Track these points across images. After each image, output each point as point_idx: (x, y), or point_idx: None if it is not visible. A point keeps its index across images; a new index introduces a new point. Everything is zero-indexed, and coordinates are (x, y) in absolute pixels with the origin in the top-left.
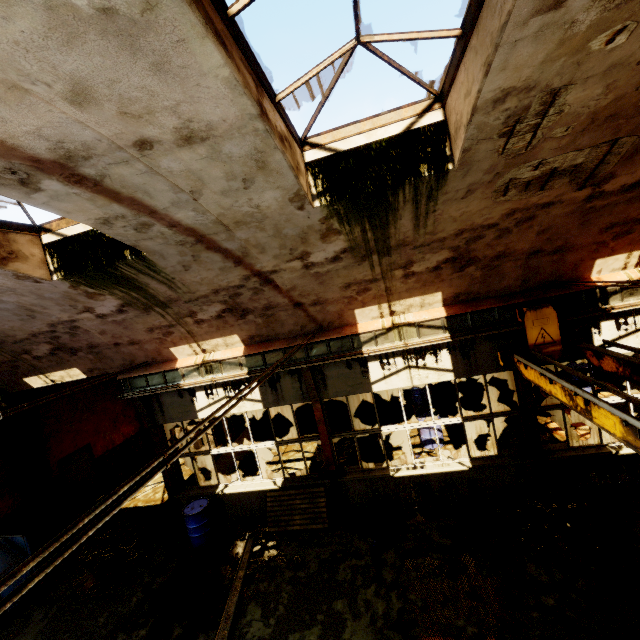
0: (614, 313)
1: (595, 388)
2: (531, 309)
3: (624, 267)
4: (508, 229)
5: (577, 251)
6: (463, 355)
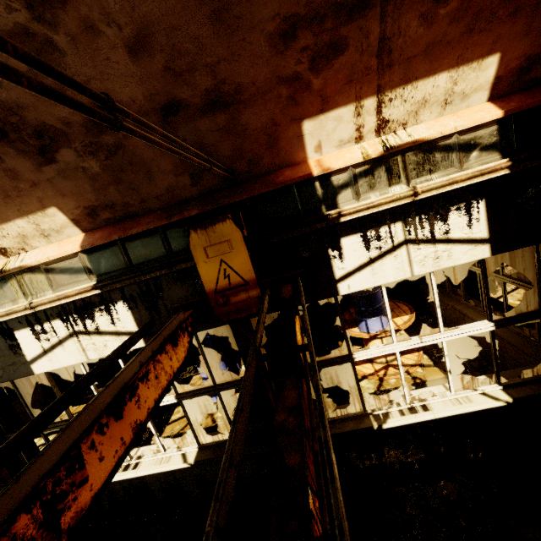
0: (359, 222)
1: (392, 313)
2: (198, 227)
3: (358, 136)
4: (36, 35)
5: (257, 103)
6: (149, 308)
